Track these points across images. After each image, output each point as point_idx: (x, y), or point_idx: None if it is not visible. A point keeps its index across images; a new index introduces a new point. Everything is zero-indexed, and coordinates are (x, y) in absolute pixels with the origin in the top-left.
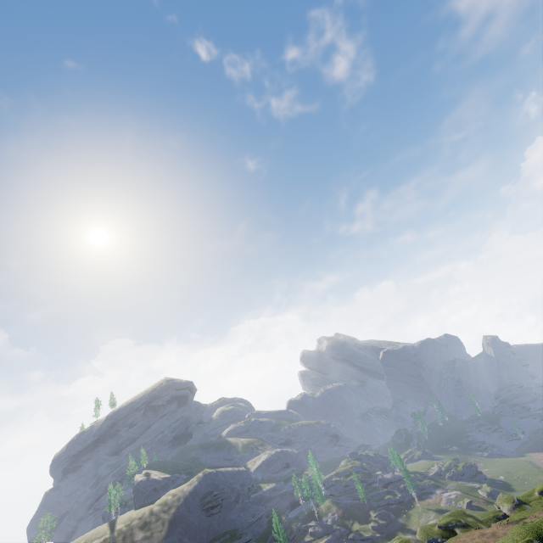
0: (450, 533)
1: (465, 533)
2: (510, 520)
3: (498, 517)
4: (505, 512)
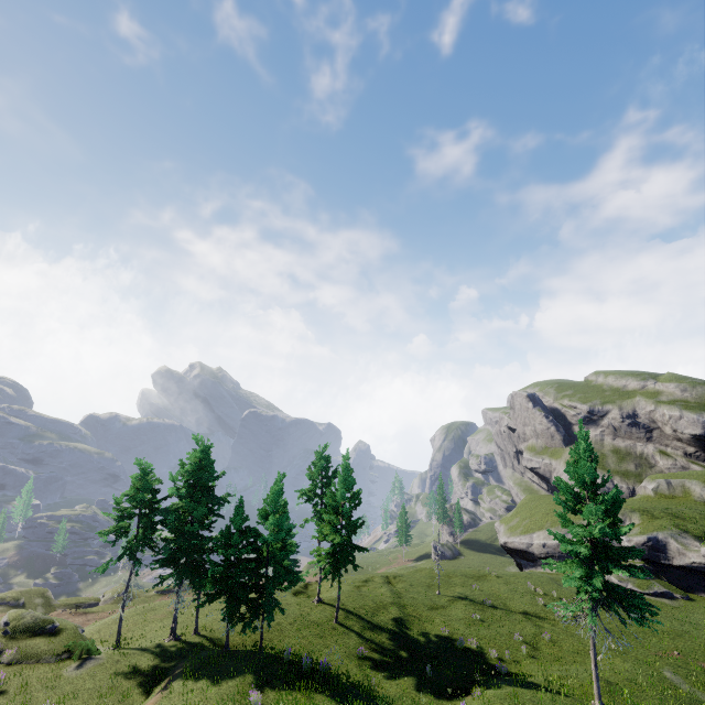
0: None
1: (1, 613)
2: (83, 610)
3: (81, 604)
4: (101, 601)
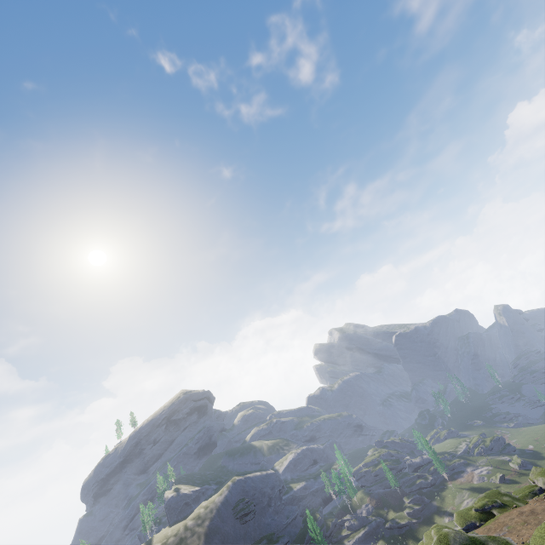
0: (487, 515)
1: (503, 513)
2: None
3: (534, 492)
4: (540, 485)
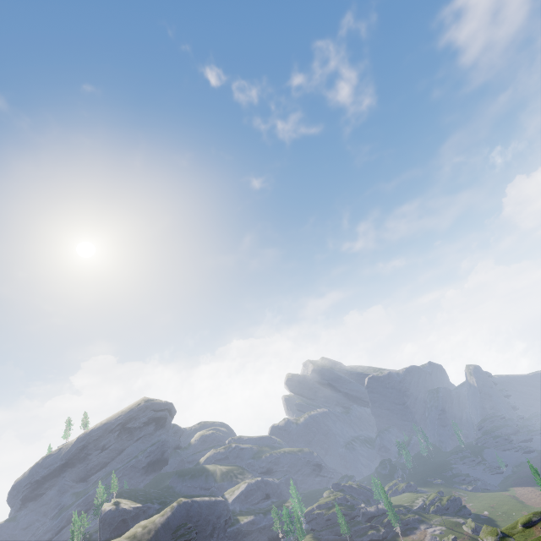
0: None
1: None
2: None
3: None
4: None
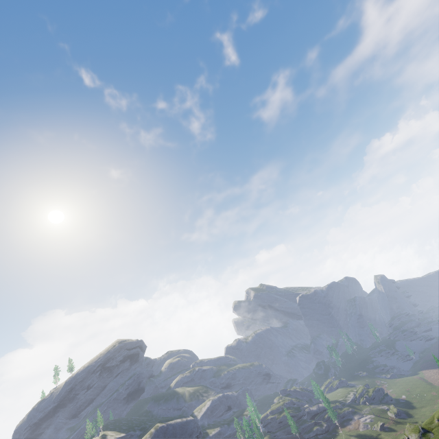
0: None
1: None
2: None
3: None
4: None
